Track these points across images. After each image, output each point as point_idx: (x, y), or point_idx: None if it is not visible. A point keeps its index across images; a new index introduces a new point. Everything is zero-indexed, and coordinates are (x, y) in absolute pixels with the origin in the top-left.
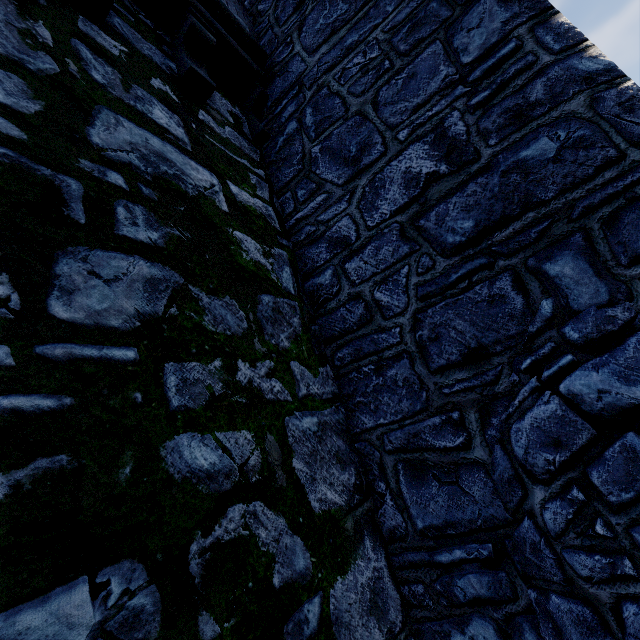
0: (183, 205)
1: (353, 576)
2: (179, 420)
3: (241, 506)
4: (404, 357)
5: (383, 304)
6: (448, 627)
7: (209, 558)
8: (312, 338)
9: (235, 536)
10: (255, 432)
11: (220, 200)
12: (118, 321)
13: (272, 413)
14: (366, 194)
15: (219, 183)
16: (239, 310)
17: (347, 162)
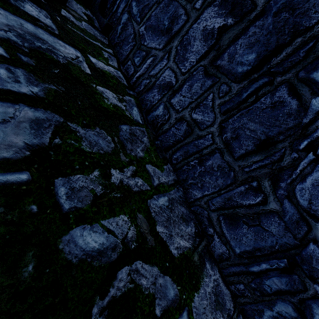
0: (56, 69)
1: (203, 289)
2: (71, 218)
3: (126, 268)
4: (216, 152)
5: (198, 121)
6: (262, 307)
7: (108, 314)
8: (157, 149)
9: (125, 290)
10: (129, 214)
11: (84, 66)
12: (9, 153)
13: (139, 199)
14: (178, 51)
15: (82, 56)
16: (107, 136)
17: (163, 32)
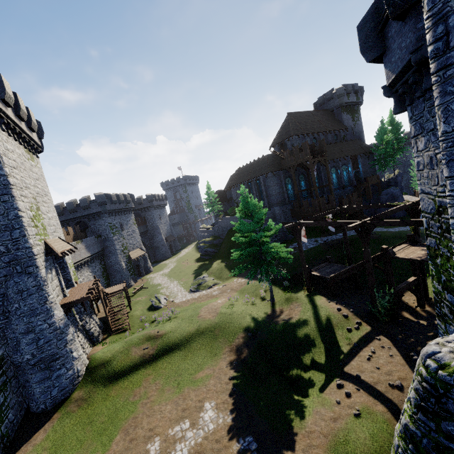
0: None
1: None
2: None
3: None
4: None
5: None
6: None
7: None
8: None
9: None
10: None
11: None
12: None
13: None
14: None
15: None
16: None
17: None
